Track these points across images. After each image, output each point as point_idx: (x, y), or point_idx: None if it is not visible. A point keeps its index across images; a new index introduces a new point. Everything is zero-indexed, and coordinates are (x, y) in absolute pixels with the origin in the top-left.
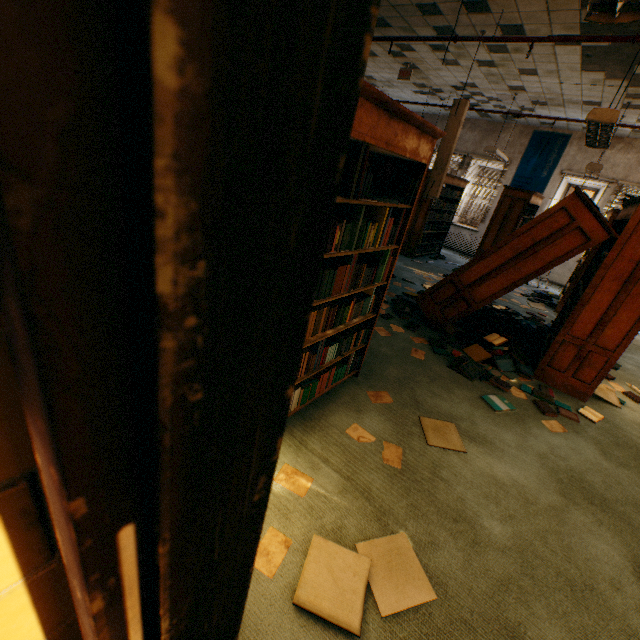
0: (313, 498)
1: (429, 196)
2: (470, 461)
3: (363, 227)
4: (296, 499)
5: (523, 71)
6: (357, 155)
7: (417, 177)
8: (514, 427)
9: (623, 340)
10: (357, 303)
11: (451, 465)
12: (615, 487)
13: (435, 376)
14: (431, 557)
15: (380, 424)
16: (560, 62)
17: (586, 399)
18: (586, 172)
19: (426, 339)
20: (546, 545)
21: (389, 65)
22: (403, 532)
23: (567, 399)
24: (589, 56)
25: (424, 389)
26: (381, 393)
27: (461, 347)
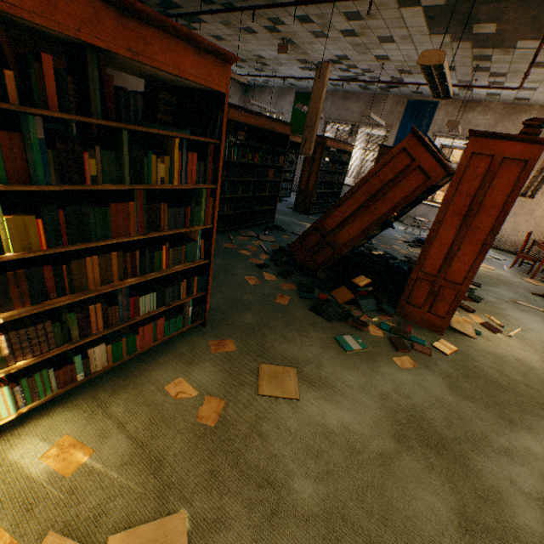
0: (81, 477)
1: (303, 153)
2: (301, 409)
3: (141, 158)
4: (57, 481)
5: (382, 39)
6: (85, 61)
7: (220, 109)
8: (362, 367)
9: (469, 273)
10: (174, 248)
11: (277, 416)
12: (456, 423)
13: (293, 320)
14: (209, 542)
15: (211, 376)
16: (409, 26)
17: (442, 332)
18: (449, 130)
19: (296, 285)
20: (362, 505)
21: (270, 42)
22: (183, 511)
23: (425, 334)
24: (432, 18)
25: (276, 334)
26: (226, 341)
27: (329, 290)
